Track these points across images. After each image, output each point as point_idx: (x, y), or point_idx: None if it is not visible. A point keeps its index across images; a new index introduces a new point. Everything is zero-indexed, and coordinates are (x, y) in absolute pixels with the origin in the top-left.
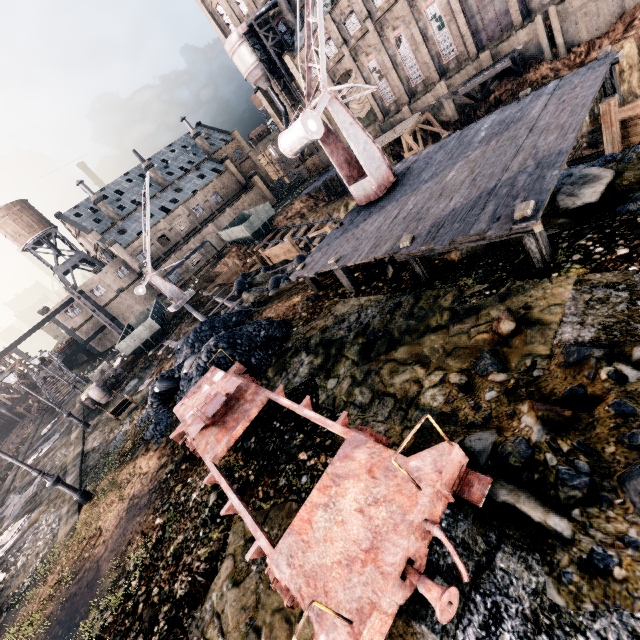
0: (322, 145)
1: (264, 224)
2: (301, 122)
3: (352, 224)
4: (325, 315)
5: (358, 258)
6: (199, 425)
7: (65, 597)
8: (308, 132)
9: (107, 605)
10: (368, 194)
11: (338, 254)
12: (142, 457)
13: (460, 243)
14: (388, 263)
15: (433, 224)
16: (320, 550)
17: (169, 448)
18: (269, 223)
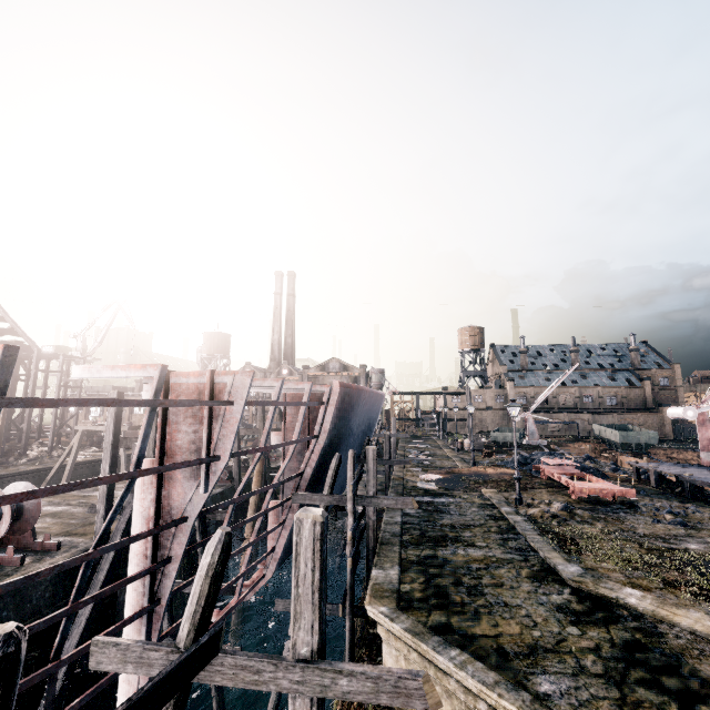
0: (696, 424)
1: (639, 444)
2: (683, 409)
3: (683, 466)
4: (629, 483)
5: (664, 470)
6: (556, 463)
7: (475, 473)
8: (684, 414)
9: (497, 478)
10: (709, 462)
11: (658, 467)
12: (505, 468)
13: (703, 484)
14: (681, 486)
15: (706, 477)
16: (586, 484)
17: (522, 472)
18: (644, 446)
